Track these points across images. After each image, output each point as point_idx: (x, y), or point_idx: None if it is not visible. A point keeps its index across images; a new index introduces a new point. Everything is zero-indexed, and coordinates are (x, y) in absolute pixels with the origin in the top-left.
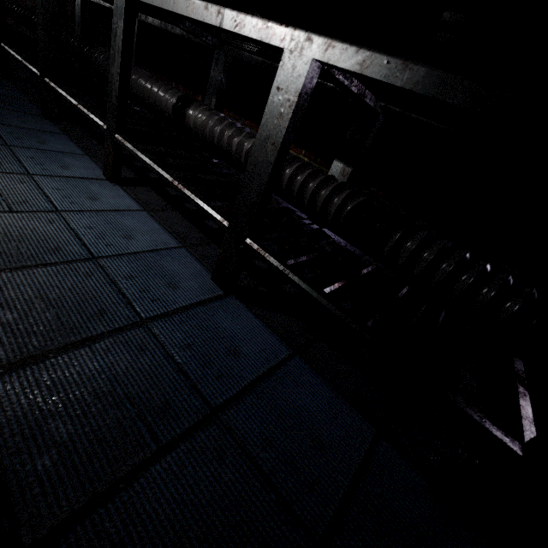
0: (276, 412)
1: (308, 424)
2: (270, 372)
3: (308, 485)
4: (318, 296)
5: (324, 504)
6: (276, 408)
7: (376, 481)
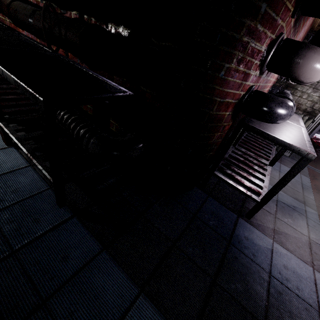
0: (3, 183)
1: (16, 186)
2: (11, 171)
3: (0, 200)
4: (16, 141)
5: (3, 205)
6: (3, 182)
7: (33, 200)
